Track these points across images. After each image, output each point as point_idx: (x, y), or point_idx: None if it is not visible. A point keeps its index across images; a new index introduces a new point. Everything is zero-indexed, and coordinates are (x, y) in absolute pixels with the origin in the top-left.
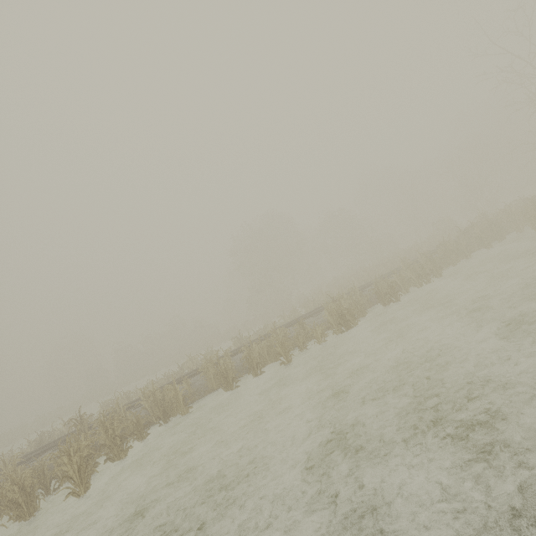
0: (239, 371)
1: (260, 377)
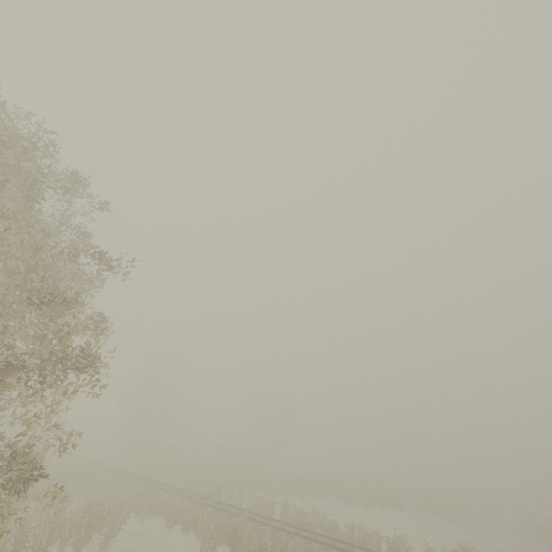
0: None
1: None
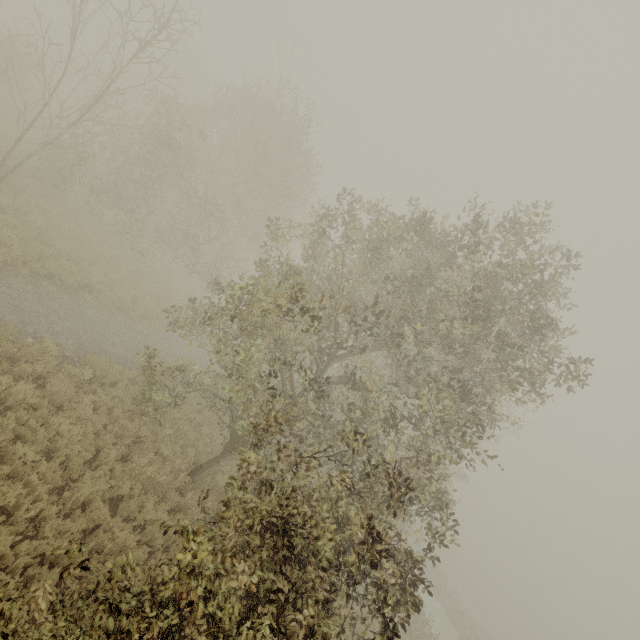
0: None
1: None
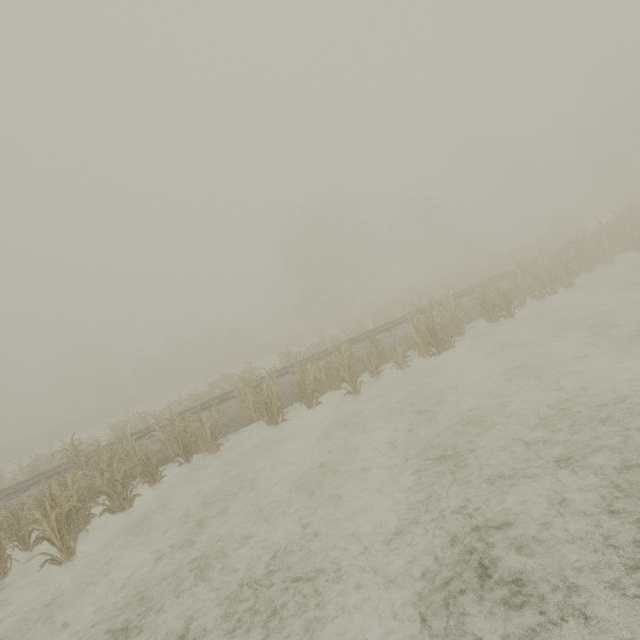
0: (287, 398)
1: (316, 409)
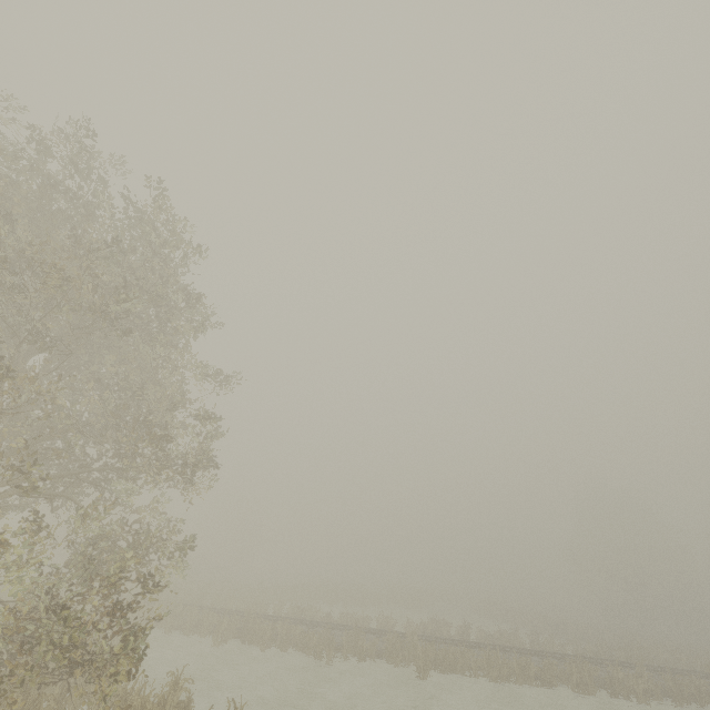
0: None
1: None
